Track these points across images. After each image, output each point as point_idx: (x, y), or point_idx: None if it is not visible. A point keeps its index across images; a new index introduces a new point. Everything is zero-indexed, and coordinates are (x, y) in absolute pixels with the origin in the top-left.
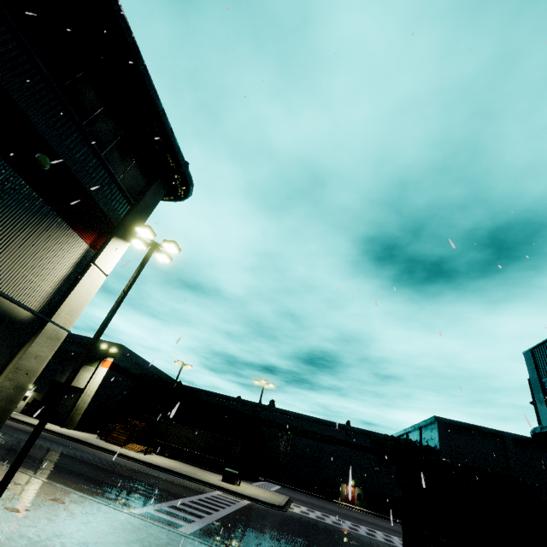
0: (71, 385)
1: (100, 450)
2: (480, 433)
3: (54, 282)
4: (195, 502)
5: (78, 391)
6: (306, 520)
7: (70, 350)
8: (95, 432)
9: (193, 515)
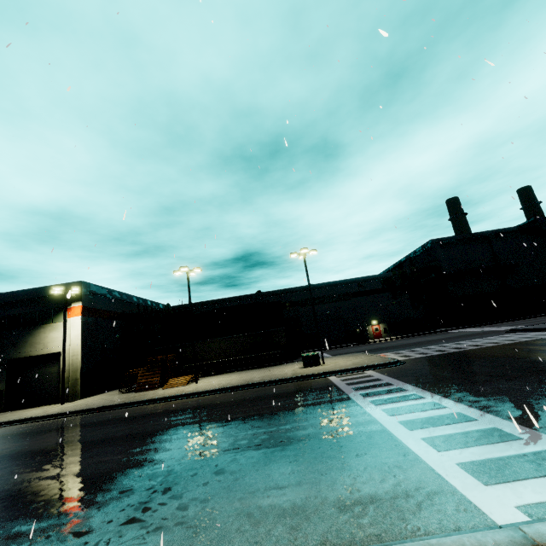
0: (38, 355)
1: (147, 405)
2: (469, 240)
3: None
4: (380, 402)
5: (54, 358)
6: (438, 360)
7: (5, 317)
8: (106, 389)
9: (458, 421)
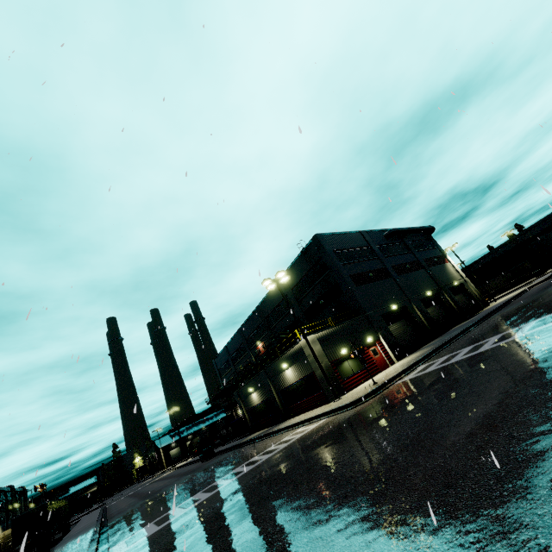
0: None
1: None
2: None
3: (455, 273)
4: None
5: None
6: None
7: None
8: None
9: None
